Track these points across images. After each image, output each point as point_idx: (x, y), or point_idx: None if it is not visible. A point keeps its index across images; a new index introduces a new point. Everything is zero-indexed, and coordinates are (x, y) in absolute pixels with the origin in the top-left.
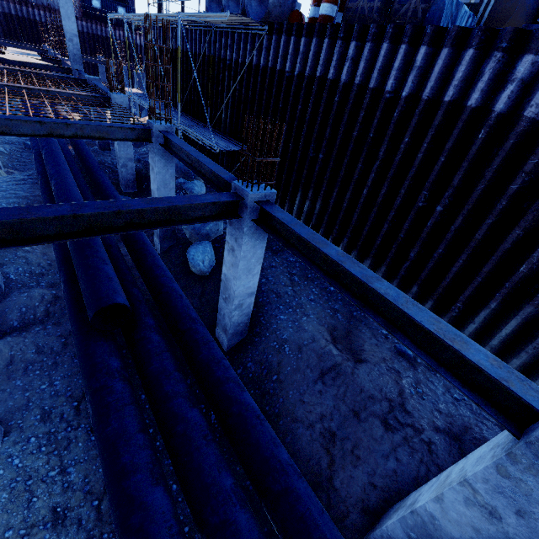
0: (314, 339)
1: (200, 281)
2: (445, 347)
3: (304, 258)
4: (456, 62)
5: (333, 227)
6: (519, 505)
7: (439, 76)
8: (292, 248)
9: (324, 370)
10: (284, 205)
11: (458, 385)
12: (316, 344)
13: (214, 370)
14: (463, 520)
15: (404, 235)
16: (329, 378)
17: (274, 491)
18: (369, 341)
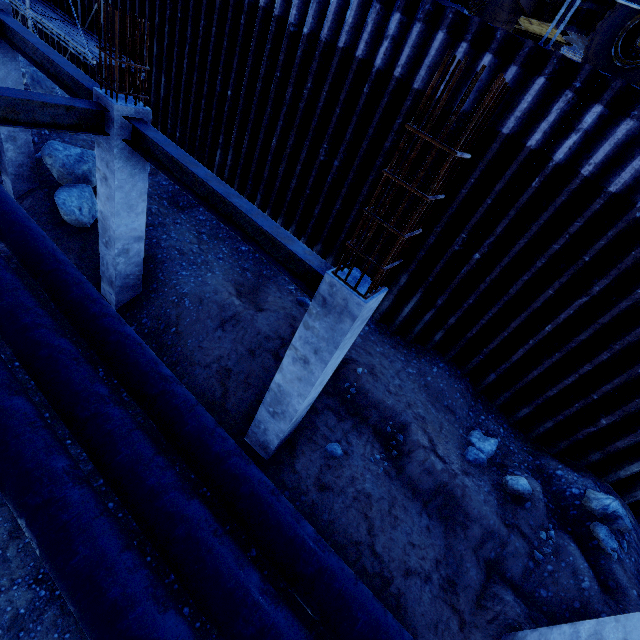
0: (217, 292)
1: (78, 234)
2: (281, 247)
3: (178, 181)
4: (349, 6)
5: (247, 183)
6: (315, 346)
7: (335, 17)
8: (167, 171)
9: (225, 319)
10: (193, 153)
11: (287, 274)
12: (218, 296)
13: (88, 307)
14: (293, 376)
15: (310, 191)
16: (230, 326)
17: (151, 394)
18: (274, 295)
